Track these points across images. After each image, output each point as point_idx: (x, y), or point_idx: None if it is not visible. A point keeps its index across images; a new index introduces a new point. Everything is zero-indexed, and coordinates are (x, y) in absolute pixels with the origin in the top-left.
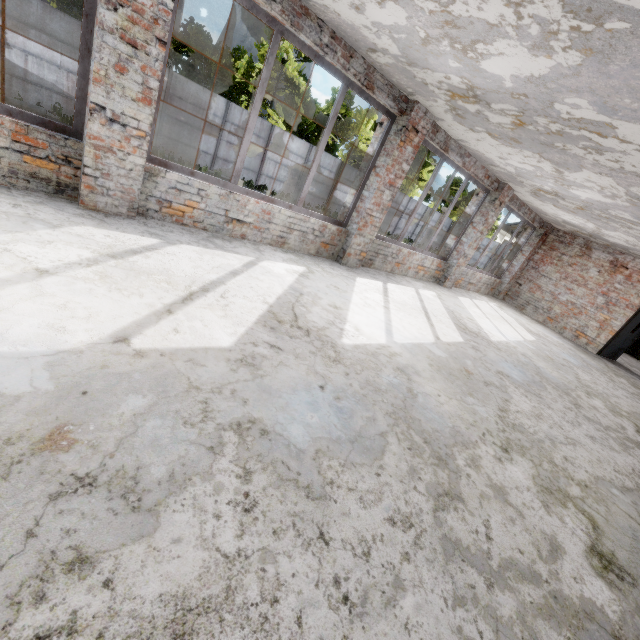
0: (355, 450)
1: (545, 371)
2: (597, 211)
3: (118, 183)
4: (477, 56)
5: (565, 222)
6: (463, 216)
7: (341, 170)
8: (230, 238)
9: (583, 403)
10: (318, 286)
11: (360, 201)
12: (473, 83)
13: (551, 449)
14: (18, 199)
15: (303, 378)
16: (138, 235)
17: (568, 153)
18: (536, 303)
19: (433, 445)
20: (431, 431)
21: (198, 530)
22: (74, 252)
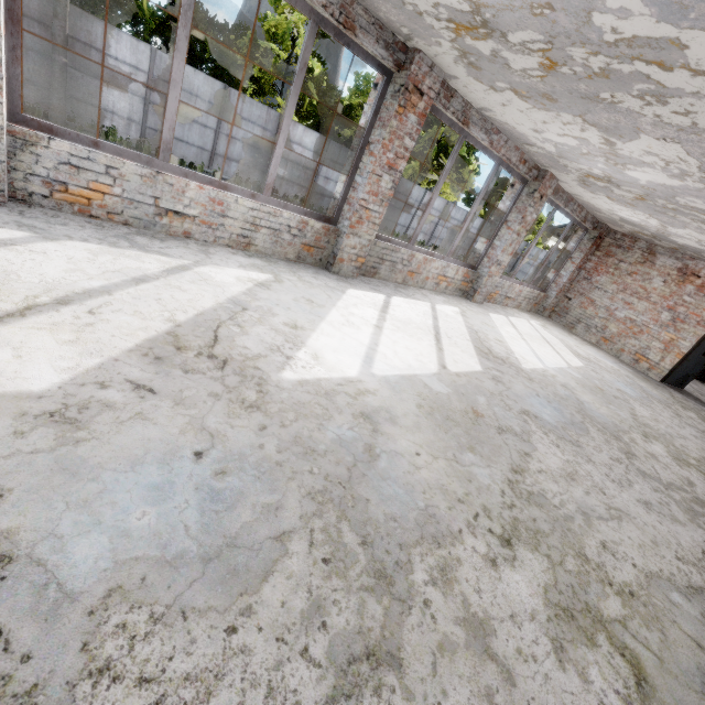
0: (205, 578)
1: (590, 407)
2: (661, 200)
3: None
4: None
5: (623, 220)
6: (496, 214)
7: None
8: (166, 236)
9: (638, 450)
10: (280, 299)
11: (352, 190)
12: None
13: (583, 531)
14: None
15: (169, 440)
16: None
17: (619, 109)
18: (588, 321)
19: (377, 548)
20: (382, 520)
21: None
22: None
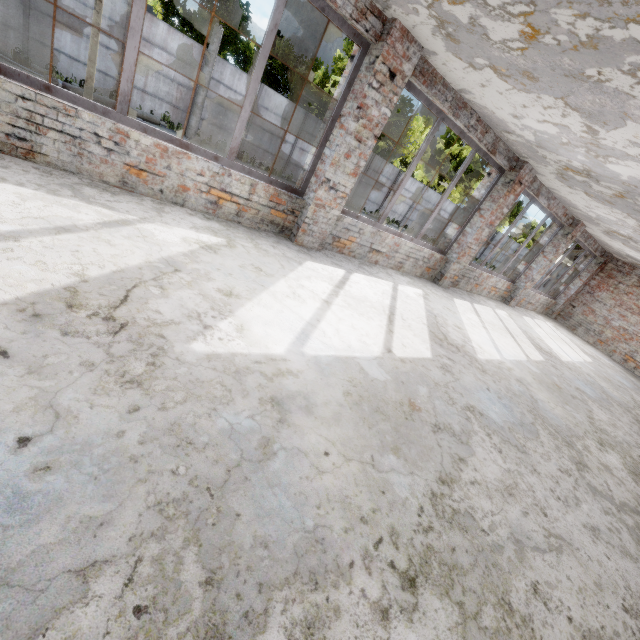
0: (525, 430)
1: (608, 390)
2: None
3: (320, 227)
4: (606, 161)
5: (628, 256)
6: (535, 245)
7: (398, 178)
8: (369, 264)
9: None
10: (439, 308)
11: (462, 235)
12: (591, 169)
13: (629, 449)
14: (269, 241)
15: (476, 382)
16: (332, 267)
17: None
18: (588, 325)
19: (561, 434)
20: (556, 426)
21: (488, 456)
22: (323, 285)
